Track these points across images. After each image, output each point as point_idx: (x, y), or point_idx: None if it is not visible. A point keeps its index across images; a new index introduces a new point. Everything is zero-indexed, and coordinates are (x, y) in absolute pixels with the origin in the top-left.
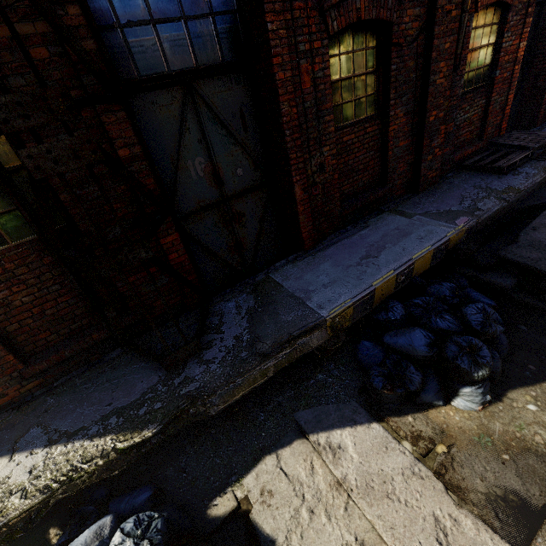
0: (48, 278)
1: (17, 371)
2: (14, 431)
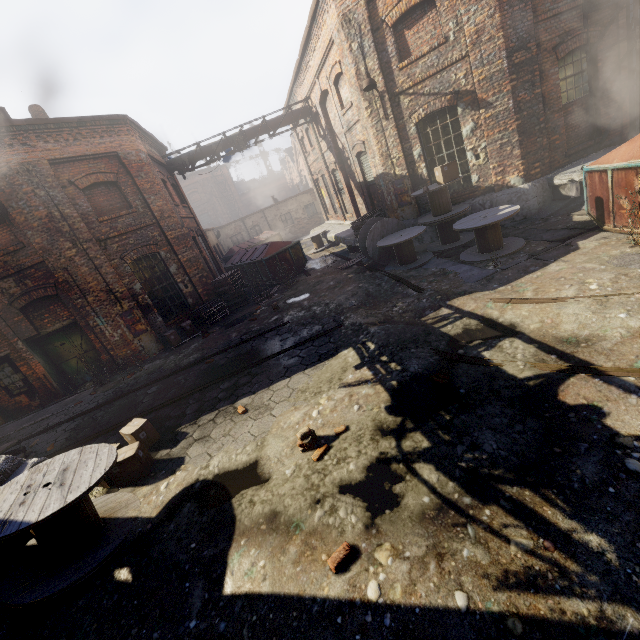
0: (580, 115)
1: (564, 153)
2: (574, 165)
